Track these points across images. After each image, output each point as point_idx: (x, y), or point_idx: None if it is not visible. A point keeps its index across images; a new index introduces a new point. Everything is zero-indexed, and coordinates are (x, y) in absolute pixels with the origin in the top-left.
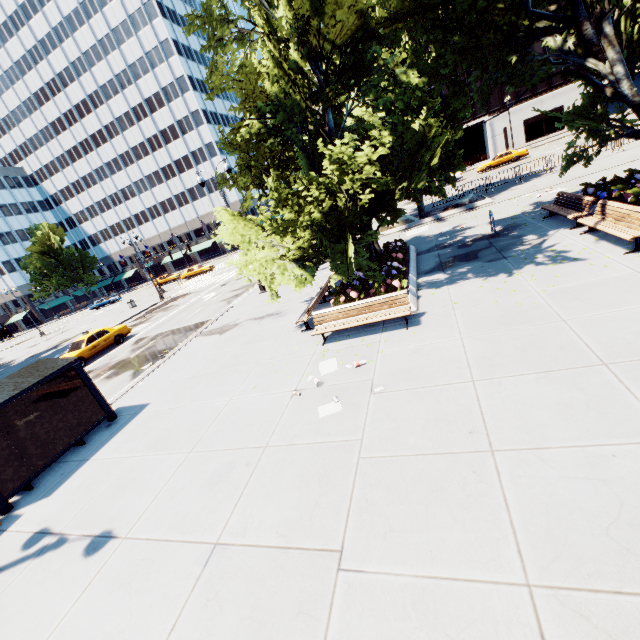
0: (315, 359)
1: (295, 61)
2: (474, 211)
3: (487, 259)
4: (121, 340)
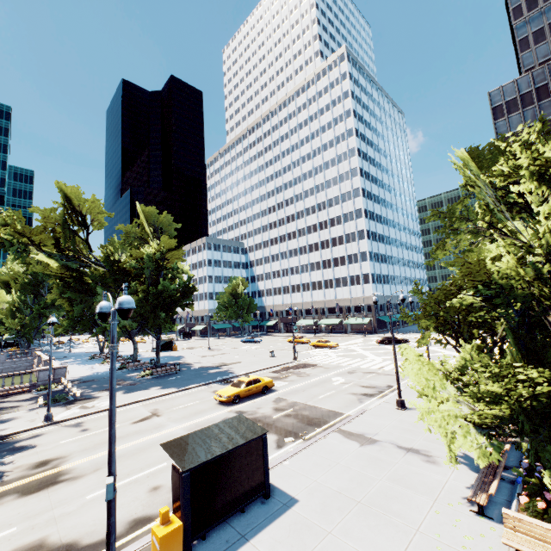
0: None
1: (534, 265)
2: None
3: None
4: (265, 391)
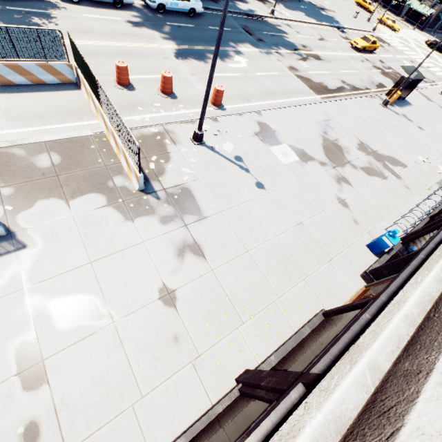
0: None
1: None
2: None
3: None
4: (372, 51)
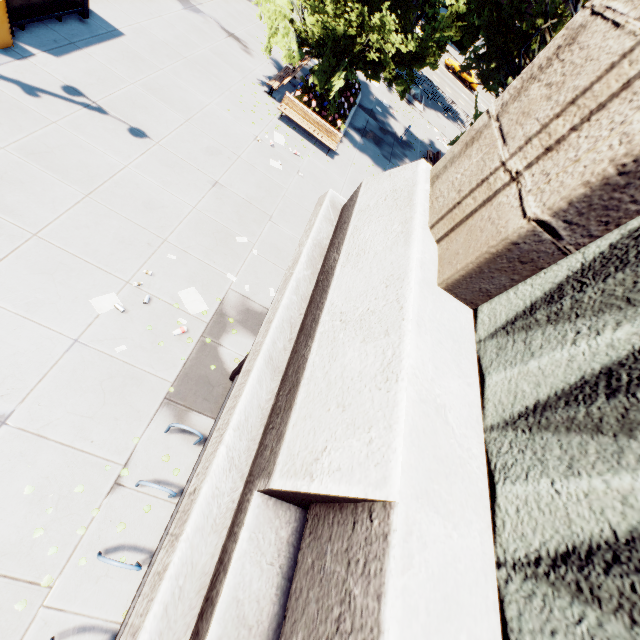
0: (272, 126)
1: None
2: (409, 107)
3: (384, 153)
4: None
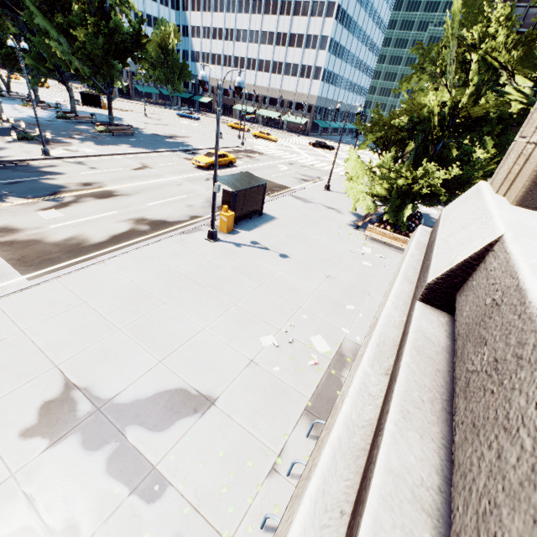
0: (361, 244)
1: (446, 114)
2: None
3: None
4: (230, 165)
